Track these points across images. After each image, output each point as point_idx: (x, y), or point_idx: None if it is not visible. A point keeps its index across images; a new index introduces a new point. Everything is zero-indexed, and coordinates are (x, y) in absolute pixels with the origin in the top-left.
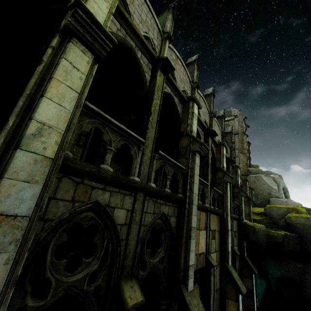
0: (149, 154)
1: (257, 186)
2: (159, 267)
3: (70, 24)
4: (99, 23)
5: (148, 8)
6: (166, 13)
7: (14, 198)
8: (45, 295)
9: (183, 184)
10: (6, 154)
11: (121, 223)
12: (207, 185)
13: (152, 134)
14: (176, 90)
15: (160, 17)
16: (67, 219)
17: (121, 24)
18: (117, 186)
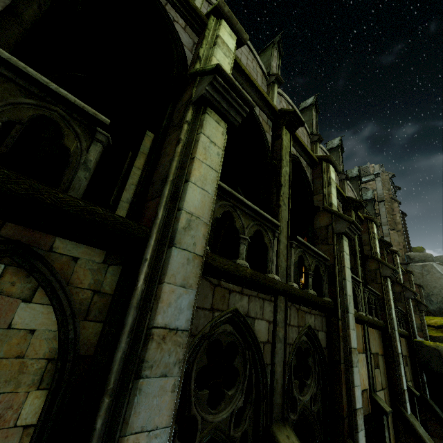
0: (284, 241)
1: (428, 282)
2: (312, 410)
3: (207, 93)
4: (238, 87)
5: (249, 48)
6: (271, 50)
7: (174, 308)
8: (192, 439)
9: (329, 283)
10: (159, 254)
11: (263, 340)
12: (359, 283)
13: (285, 214)
14: (303, 150)
15: (261, 56)
16: (208, 334)
17: (236, 77)
18: (254, 288)
